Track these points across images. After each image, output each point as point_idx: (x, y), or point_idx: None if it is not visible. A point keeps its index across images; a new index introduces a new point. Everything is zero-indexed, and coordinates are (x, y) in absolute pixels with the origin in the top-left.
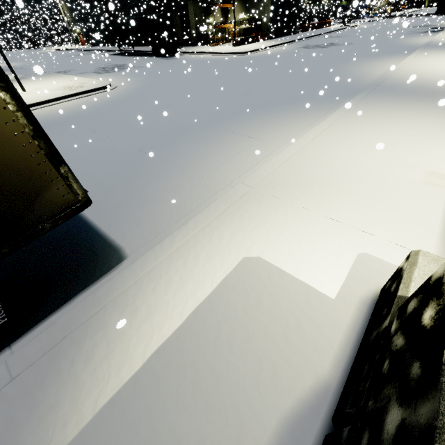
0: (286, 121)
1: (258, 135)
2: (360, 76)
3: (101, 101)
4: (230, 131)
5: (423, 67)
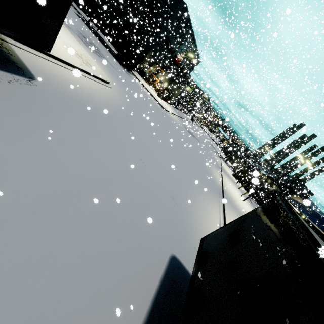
0: (211, 204)
1: (208, 212)
2: (215, 178)
3: (113, 101)
4: (198, 201)
5: (229, 188)
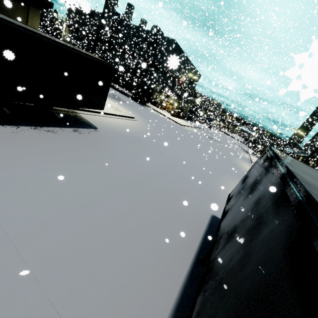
0: None
1: None
2: (244, 169)
3: (141, 129)
4: (228, 185)
5: None
